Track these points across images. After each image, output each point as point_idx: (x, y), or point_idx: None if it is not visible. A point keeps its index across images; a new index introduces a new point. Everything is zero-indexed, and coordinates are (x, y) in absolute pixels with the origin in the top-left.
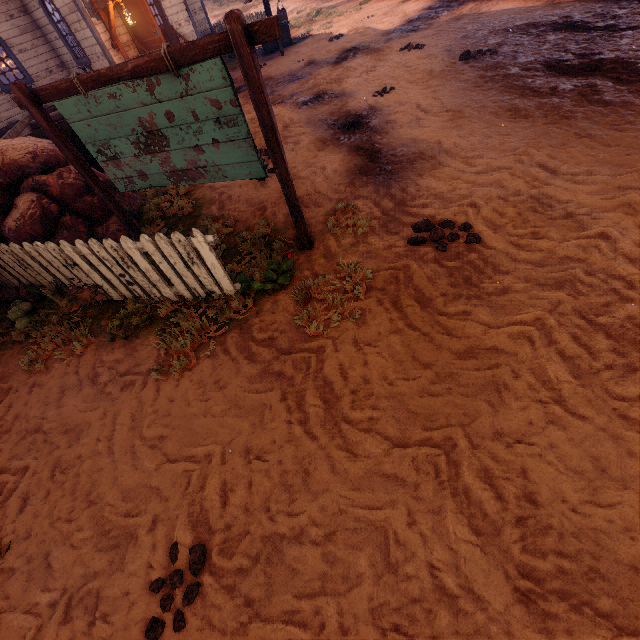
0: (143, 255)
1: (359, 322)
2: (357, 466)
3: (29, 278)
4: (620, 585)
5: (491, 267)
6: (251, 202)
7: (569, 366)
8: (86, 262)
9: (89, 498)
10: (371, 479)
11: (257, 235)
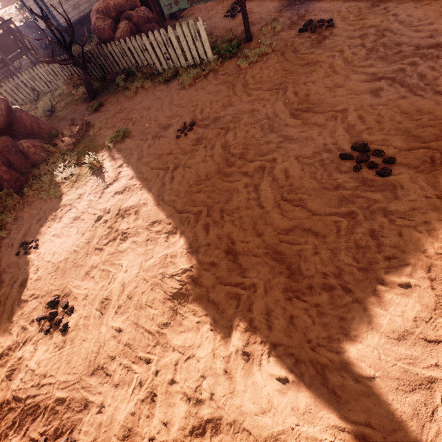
0: (176, 38)
1: (264, 63)
2: (250, 98)
3: (124, 64)
4: (324, 108)
5: (333, 35)
6: (226, 28)
7: (344, 62)
8: (151, 47)
9: (156, 120)
10: (254, 101)
11: (226, 38)
